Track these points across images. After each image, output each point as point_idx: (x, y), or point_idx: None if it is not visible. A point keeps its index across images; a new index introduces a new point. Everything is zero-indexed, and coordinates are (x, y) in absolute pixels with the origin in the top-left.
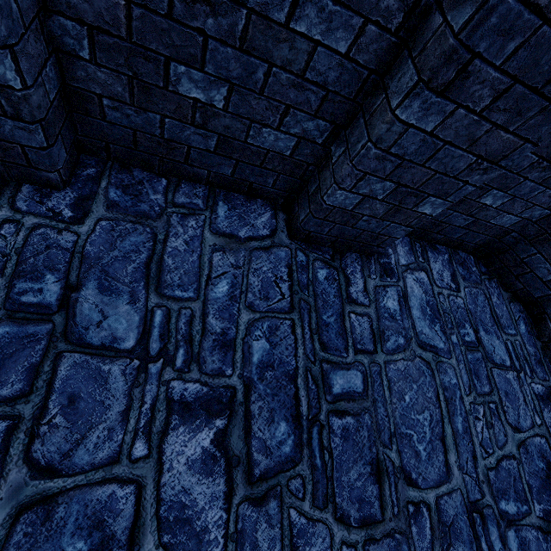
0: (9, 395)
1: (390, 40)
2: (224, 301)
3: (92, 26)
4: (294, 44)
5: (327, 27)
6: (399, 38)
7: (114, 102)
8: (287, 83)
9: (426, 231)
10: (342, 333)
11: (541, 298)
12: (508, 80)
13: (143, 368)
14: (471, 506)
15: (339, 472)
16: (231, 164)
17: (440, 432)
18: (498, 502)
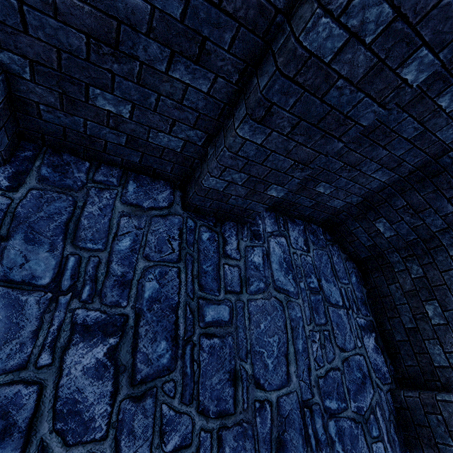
0: None
1: (233, 88)
2: (126, 252)
3: (33, 60)
4: (173, 84)
5: (193, 77)
6: (238, 87)
7: (48, 107)
8: (172, 106)
9: (286, 208)
10: (217, 278)
11: (365, 258)
12: (296, 118)
13: (54, 299)
14: (303, 403)
15: (204, 378)
16: (138, 155)
17: (285, 351)
18: (324, 401)
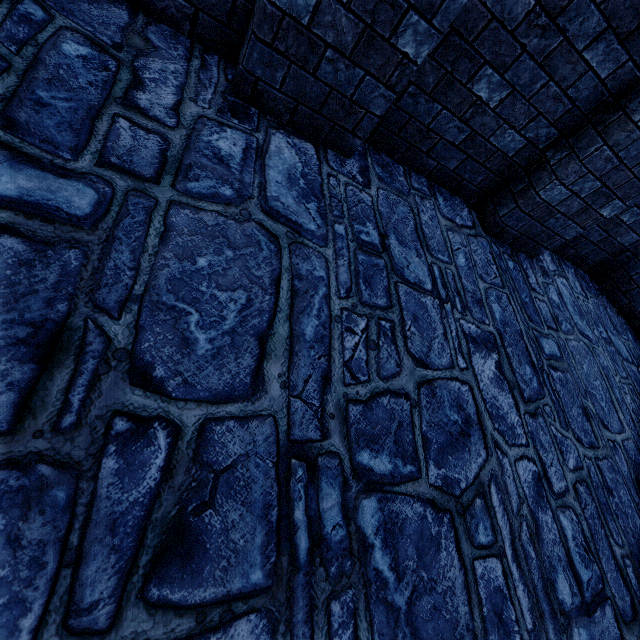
0: (382, 305)
1: (635, 75)
2: (466, 270)
3: (454, 29)
4: (576, 67)
5: (603, 59)
6: None
7: (417, 90)
8: (552, 95)
9: (565, 244)
10: (536, 312)
11: None
12: None
13: (442, 306)
14: None
15: (566, 408)
16: (460, 159)
17: (609, 397)
18: None
